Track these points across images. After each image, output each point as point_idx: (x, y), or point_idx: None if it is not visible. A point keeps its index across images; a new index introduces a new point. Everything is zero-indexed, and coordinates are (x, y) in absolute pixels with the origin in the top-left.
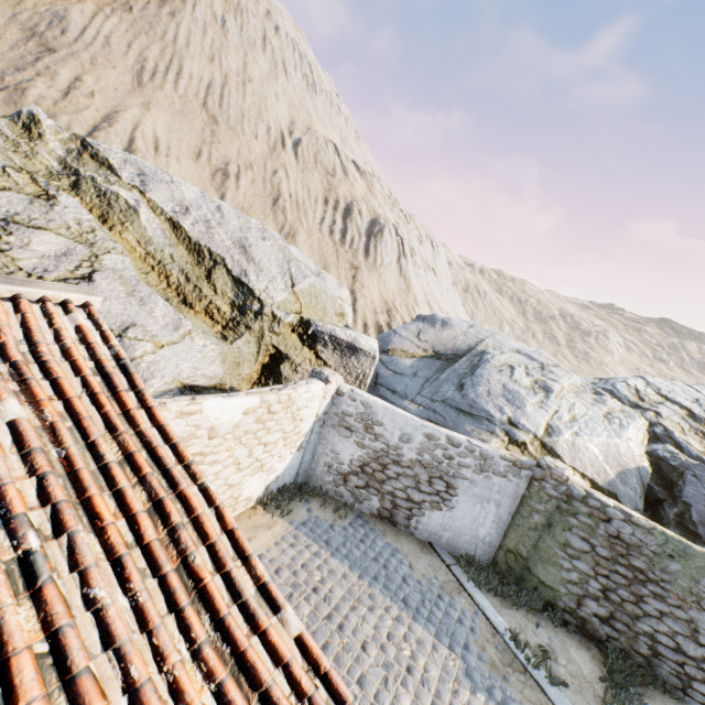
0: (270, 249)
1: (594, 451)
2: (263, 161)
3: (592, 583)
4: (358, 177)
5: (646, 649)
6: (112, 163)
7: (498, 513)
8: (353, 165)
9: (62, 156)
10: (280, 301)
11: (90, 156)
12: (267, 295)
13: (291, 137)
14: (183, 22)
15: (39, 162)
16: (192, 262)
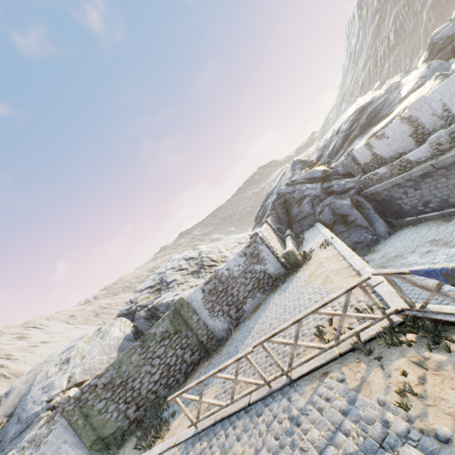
0: None
1: (98, 358)
2: None
3: (121, 406)
4: None
5: (153, 395)
6: None
7: (70, 443)
8: None
9: None
10: None
11: None
12: None
13: None
14: None
15: None
16: None
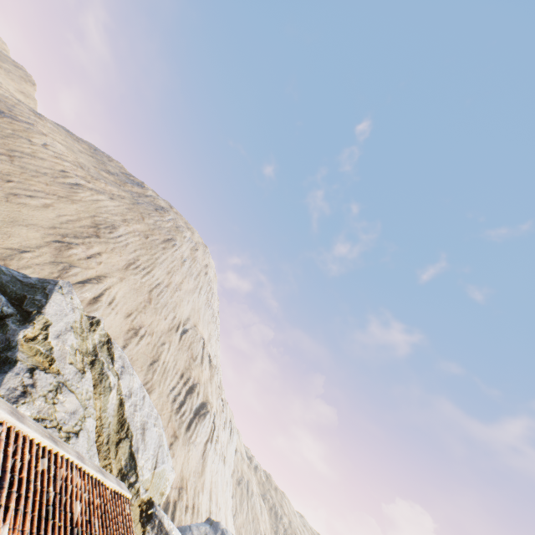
0: (155, 433)
1: None
2: (161, 333)
3: None
4: (208, 367)
5: None
6: (115, 356)
7: None
8: (208, 358)
9: (96, 343)
10: (146, 478)
11: (107, 348)
12: (142, 472)
13: (184, 326)
14: (167, 253)
15: (86, 343)
16: (115, 429)
